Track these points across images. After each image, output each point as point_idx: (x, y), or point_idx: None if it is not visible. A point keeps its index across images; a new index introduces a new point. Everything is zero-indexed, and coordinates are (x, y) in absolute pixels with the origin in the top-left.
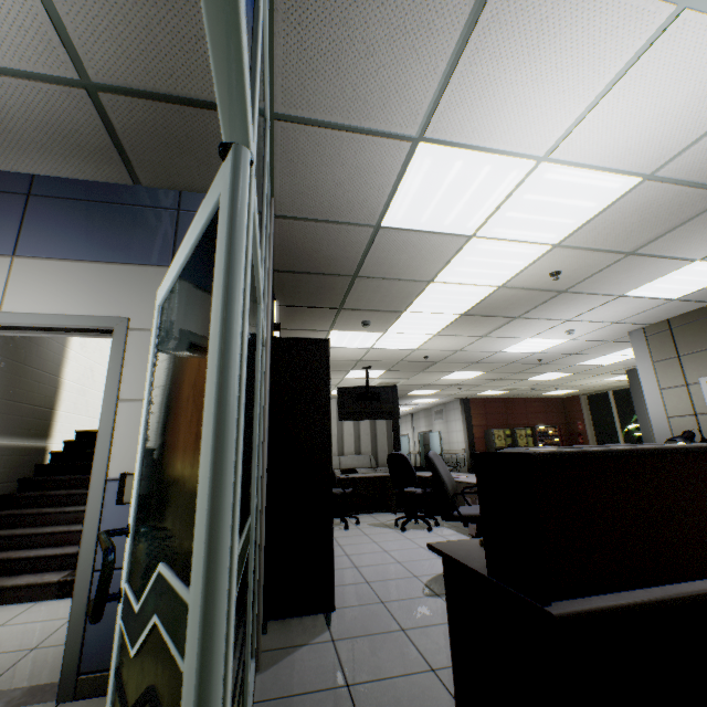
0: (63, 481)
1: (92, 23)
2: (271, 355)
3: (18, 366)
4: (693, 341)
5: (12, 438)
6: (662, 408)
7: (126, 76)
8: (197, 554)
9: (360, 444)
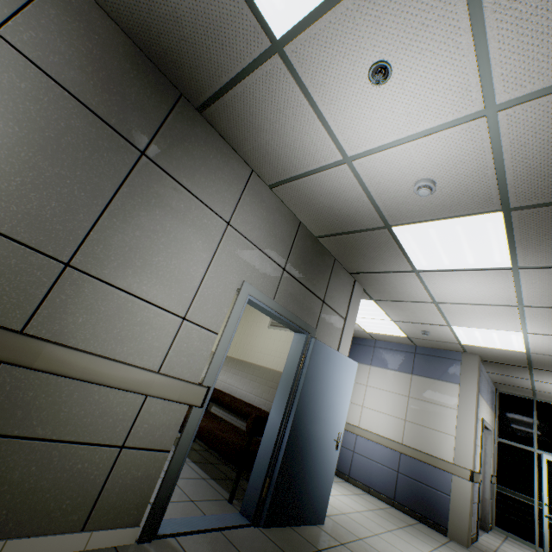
0: None
1: None
2: None
3: None
4: None
5: None
6: None
7: (538, 392)
8: None
9: None
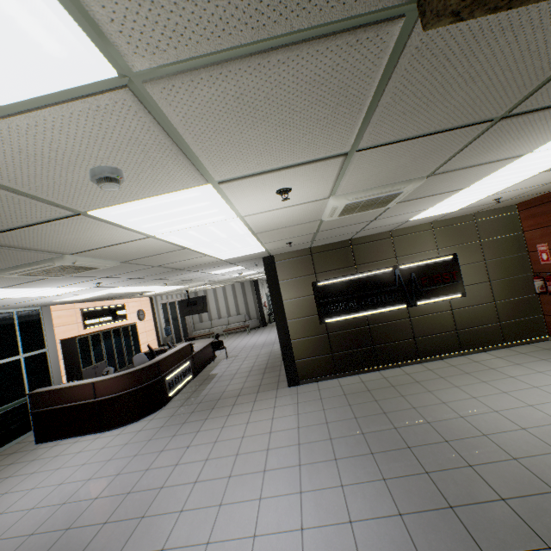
0: None
1: None
2: (62, 345)
3: None
4: None
5: None
6: None
7: None
8: None
9: (239, 309)
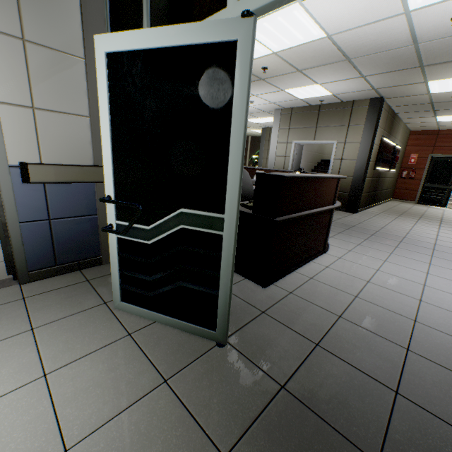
0: None
1: None
2: None
3: None
4: (297, 123)
5: None
6: (275, 152)
7: None
8: (230, 203)
9: None
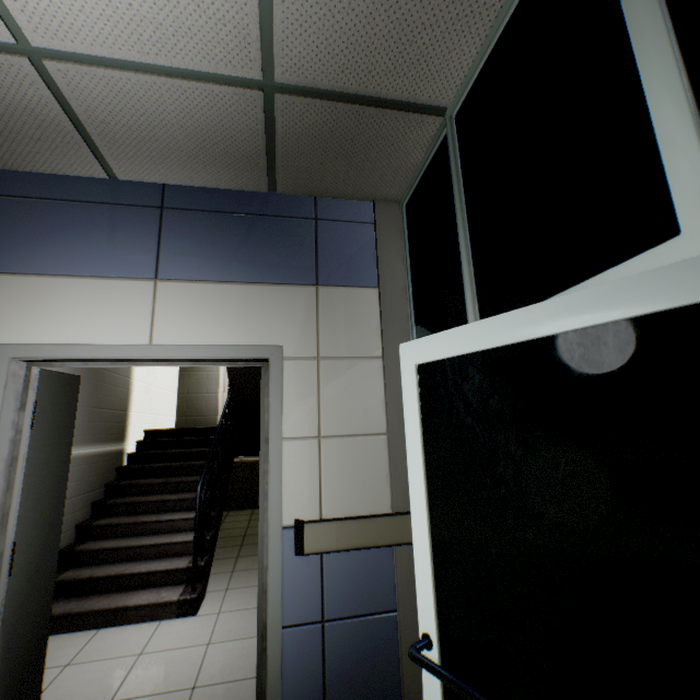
0: (147, 485)
1: (306, 12)
2: None
3: (99, 372)
4: None
5: (98, 444)
6: None
7: (316, 74)
8: None
9: None
